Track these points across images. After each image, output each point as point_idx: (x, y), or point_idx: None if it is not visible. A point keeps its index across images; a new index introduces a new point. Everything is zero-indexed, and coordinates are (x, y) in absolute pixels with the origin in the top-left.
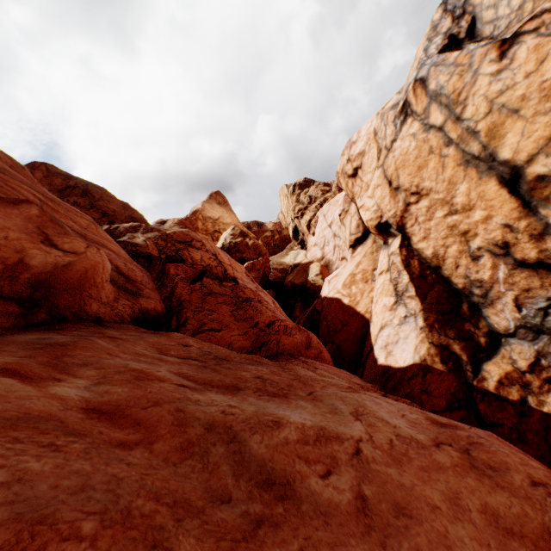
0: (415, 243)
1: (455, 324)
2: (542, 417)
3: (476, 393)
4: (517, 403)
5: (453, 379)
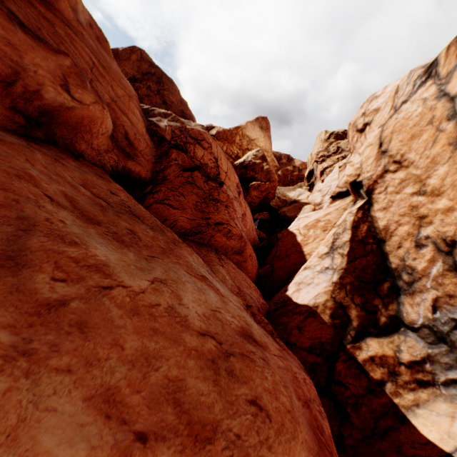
0: (374, 210)
1: (367, 294)
2: (388, 404)
3: (343, 354)
4: (374, 381)
5: (330, 333)
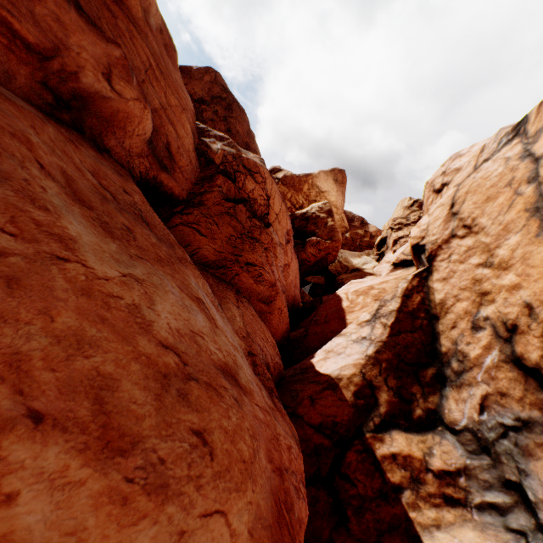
0: (433, 280)
1: (405, 378)
2: (401, 517)
3: (359, 443)
4: (390, 485)
5: (349, 413)
